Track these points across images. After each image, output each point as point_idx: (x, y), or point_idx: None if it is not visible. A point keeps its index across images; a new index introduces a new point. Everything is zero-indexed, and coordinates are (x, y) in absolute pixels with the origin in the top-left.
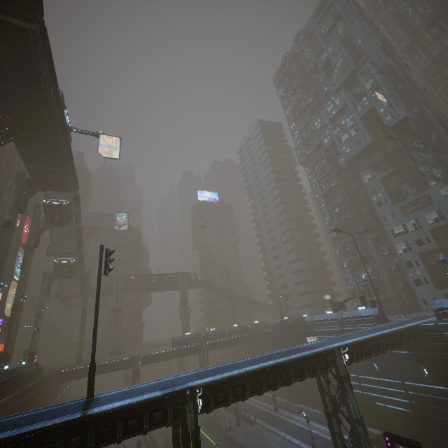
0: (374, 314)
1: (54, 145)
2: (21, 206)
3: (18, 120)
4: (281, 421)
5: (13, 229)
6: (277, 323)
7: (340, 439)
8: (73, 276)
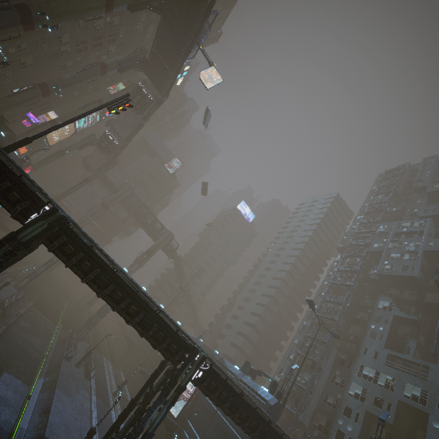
0: (268, 401)
1: (179, 44)
2: (122, 66)
3: (174, 4)
4: (107, 403)
5: (103, 73)
6: (191, 336)
7: (116, 432)
8: (106, 153)
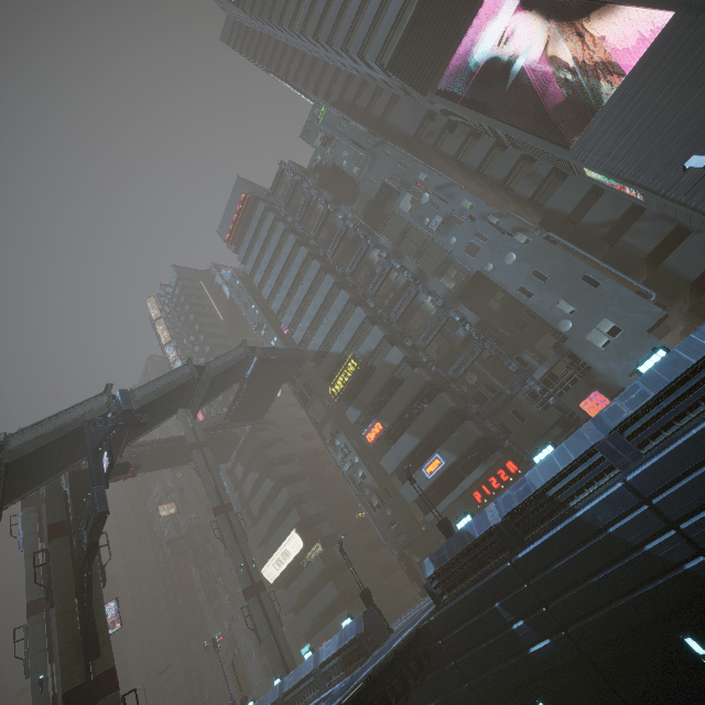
0: None
1: None
2: None
3: None
4: None
5: None
6: None
7: None
8: None
